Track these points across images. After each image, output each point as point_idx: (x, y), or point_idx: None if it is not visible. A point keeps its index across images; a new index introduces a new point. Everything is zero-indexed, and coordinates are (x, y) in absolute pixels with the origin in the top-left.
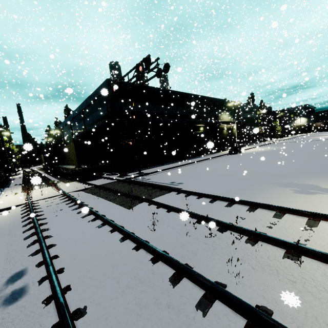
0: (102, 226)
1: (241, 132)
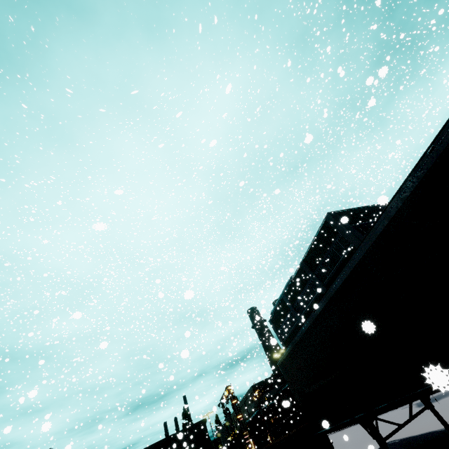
0: None
1: None
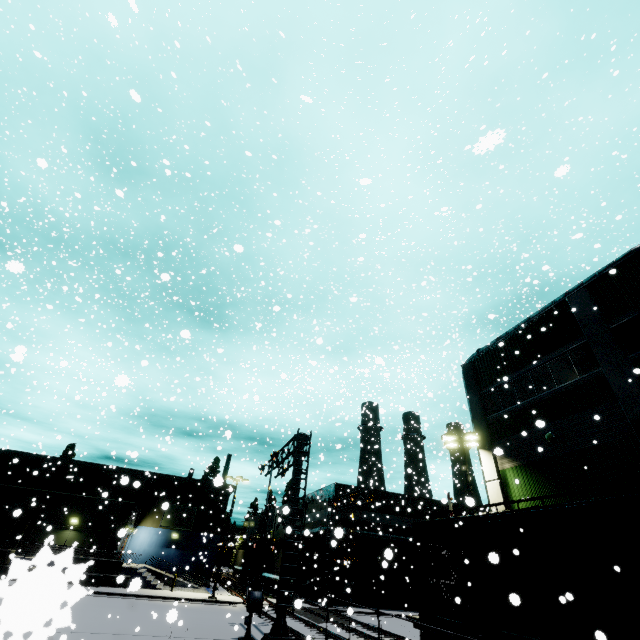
0: (298, 621)
1: None
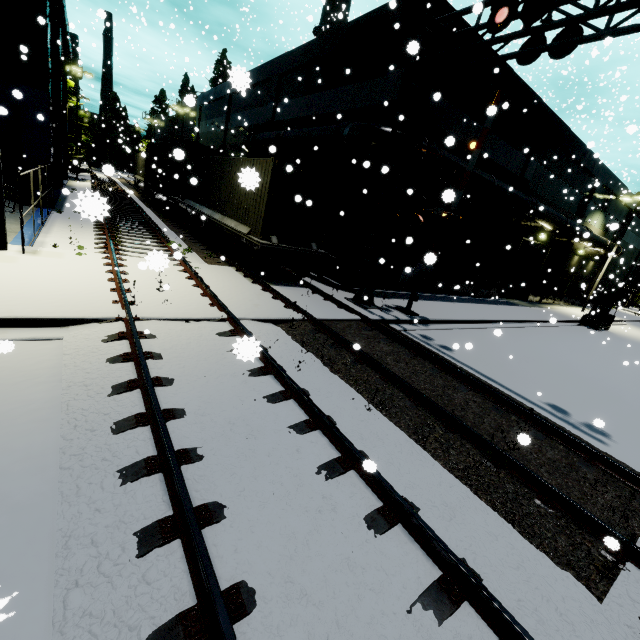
0: None
1: (598, 274)
